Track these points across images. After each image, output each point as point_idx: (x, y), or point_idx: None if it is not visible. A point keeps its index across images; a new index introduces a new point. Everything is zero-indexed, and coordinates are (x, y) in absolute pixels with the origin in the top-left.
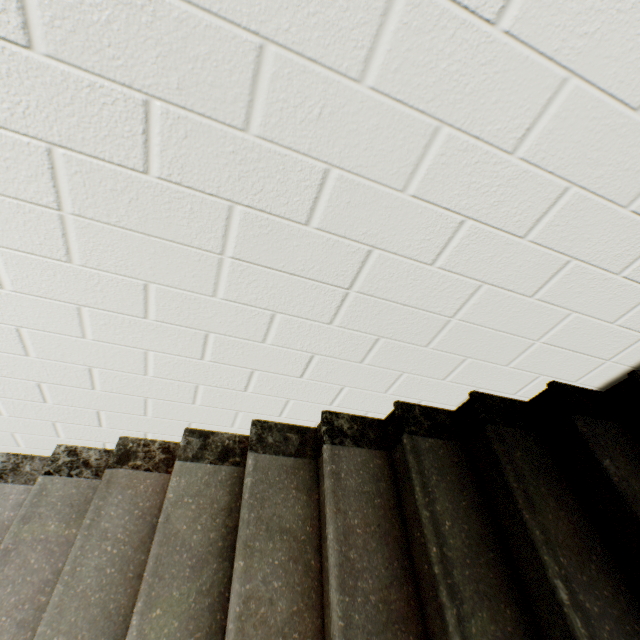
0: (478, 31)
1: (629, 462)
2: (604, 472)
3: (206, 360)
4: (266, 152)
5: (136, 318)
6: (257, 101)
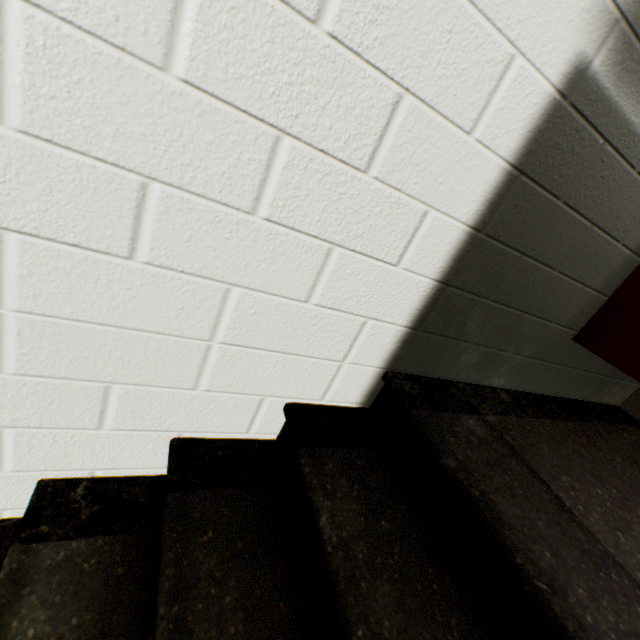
0: None
1: (367, 509)
2: (320, 539)
3: None
4: None
5: None
6: None
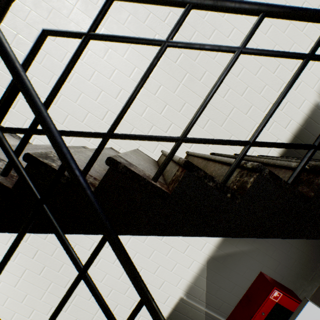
0: (93, 267)
1: None
2: None
3: (30, 318)
4: (61, 275)
5: (19, 302)
6: (61, 269)
